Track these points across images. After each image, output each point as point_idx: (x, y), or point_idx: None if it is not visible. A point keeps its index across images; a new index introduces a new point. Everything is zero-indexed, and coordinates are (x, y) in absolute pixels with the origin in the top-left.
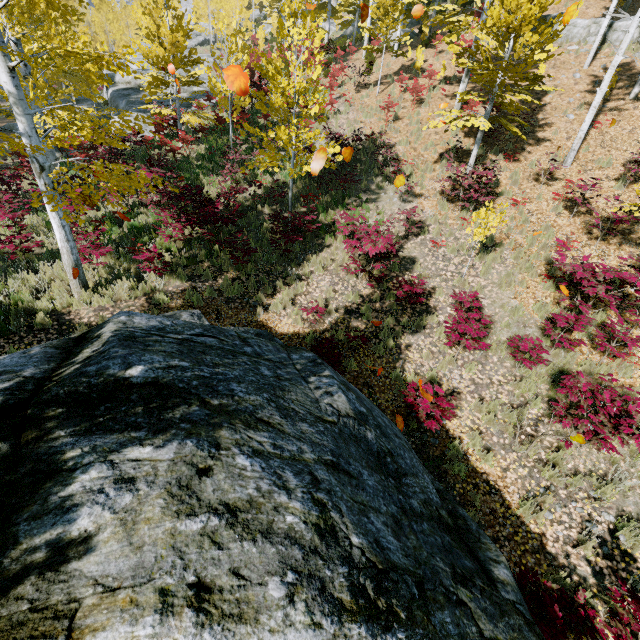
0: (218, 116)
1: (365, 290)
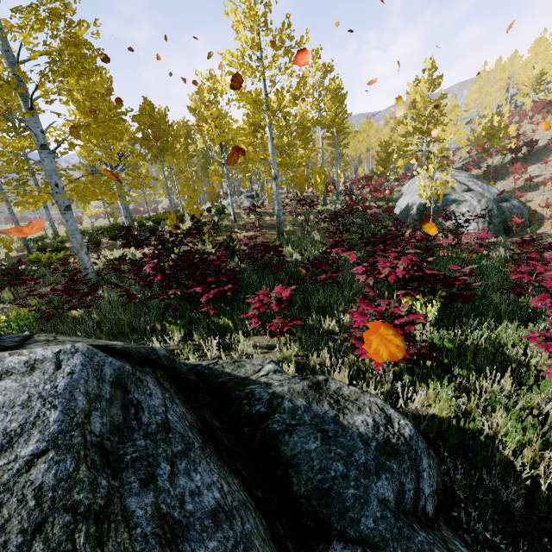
0: (469, 151)
1: (517, 187)
